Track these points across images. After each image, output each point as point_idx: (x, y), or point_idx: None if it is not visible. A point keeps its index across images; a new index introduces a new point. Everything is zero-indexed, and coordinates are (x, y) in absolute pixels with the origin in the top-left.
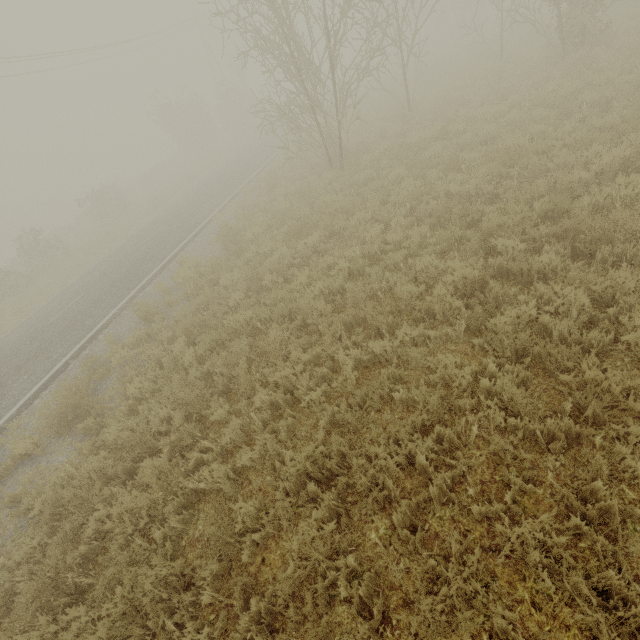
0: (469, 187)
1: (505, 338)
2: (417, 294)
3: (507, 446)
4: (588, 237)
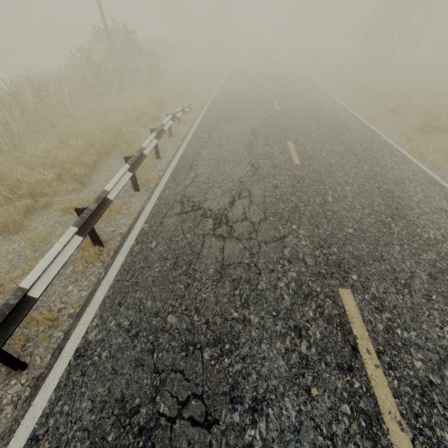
0: None
1: None
2: None
3: None
4: None
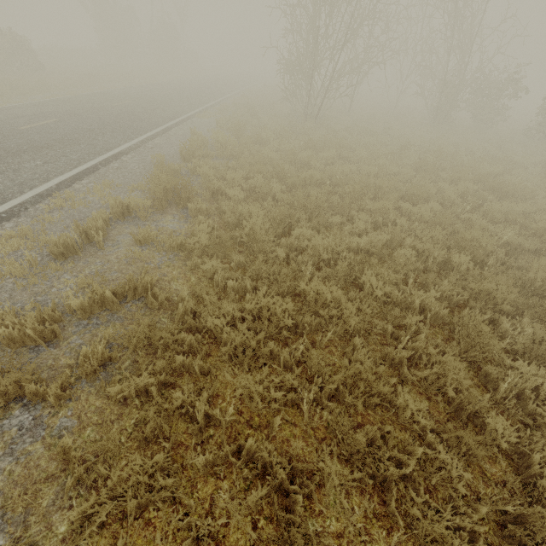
0: (428, 159)
1: (498, 213)
2: (433, 193)
3: (525, 242)
4: (504, 192)
